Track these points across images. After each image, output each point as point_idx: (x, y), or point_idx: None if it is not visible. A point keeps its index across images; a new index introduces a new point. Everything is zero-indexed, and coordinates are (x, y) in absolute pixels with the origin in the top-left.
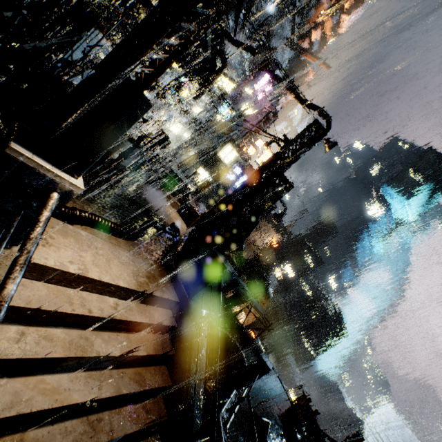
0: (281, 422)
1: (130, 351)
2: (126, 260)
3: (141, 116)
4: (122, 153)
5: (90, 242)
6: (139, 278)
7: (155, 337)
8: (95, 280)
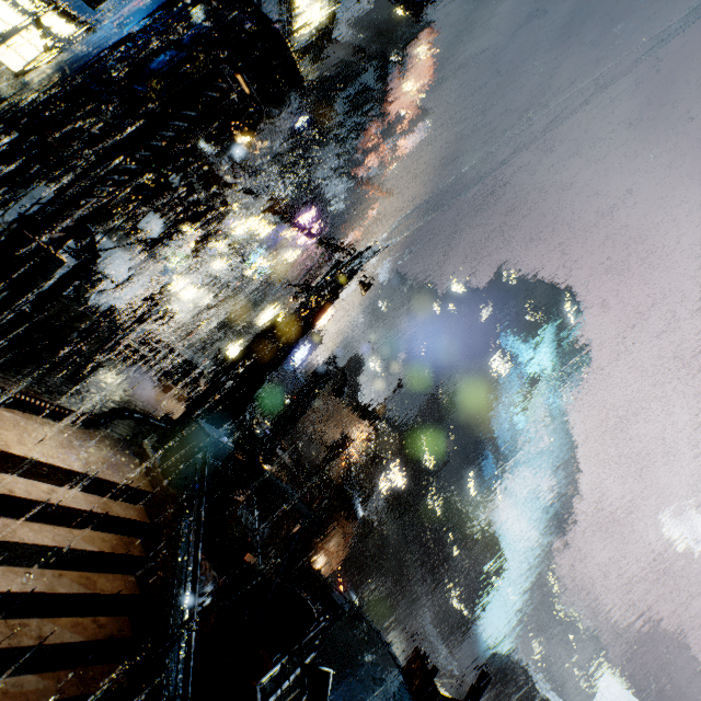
0: (378, 698)
1: (72, 545)
2: (70, 445)
3: (55, 271)
4: (84, 331)
5: (17, 423)
6: (89, 463)
7: (116, 537)
8: (20, 457)
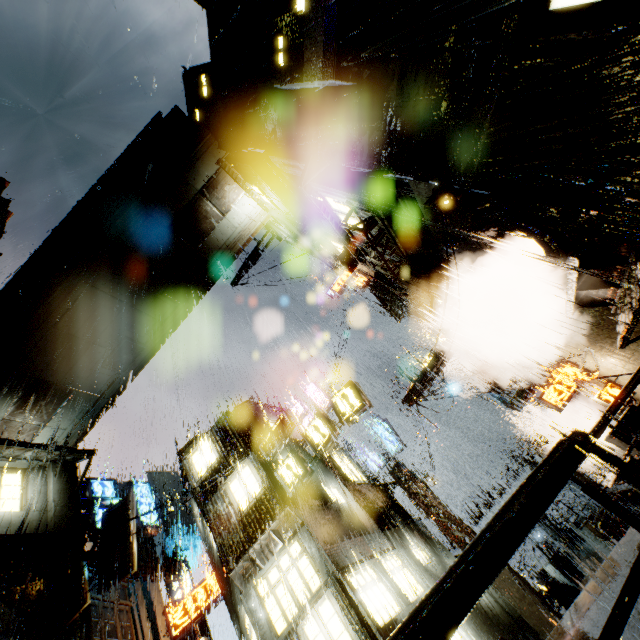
0: None
1: None
2: None
3: None
4: None
5: None
6: None
7: None
8: None
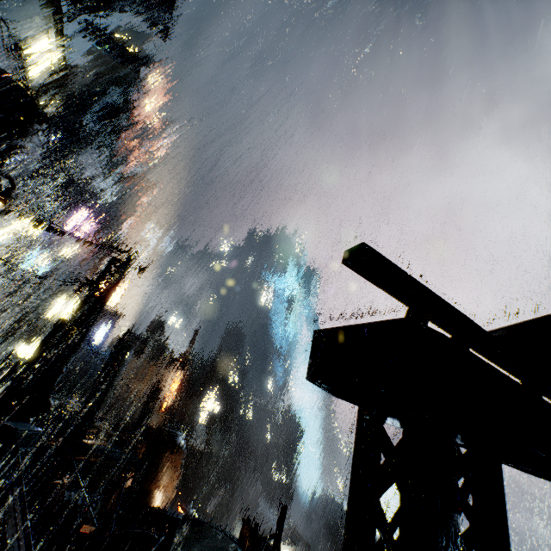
0: None
1: None
2: None
3: None
4: None
5: None
6: None
7: None
8: None
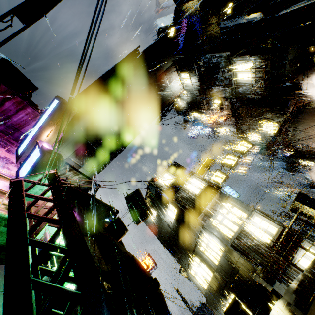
0: None
1: None
2: None
3: None
4: None
5: None
6: None
7: None
8: None
